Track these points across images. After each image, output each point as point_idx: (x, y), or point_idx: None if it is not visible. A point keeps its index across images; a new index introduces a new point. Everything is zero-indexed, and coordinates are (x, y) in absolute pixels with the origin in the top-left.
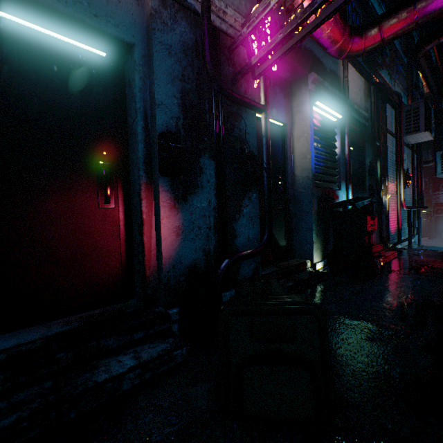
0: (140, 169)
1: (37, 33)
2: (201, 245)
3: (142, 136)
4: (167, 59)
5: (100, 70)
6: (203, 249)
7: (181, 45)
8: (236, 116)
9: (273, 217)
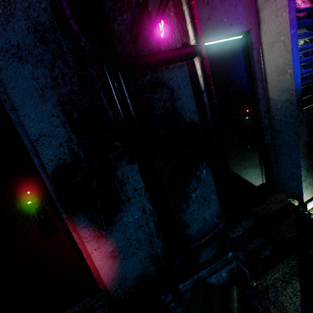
0: (57, 205)
1: None
2: (145, 254)
3: (43, 174)
4: (21, 69)
5: None
6: (149, 256)
7: (32, 33)
8: (153, 85)
9: (243, 160)
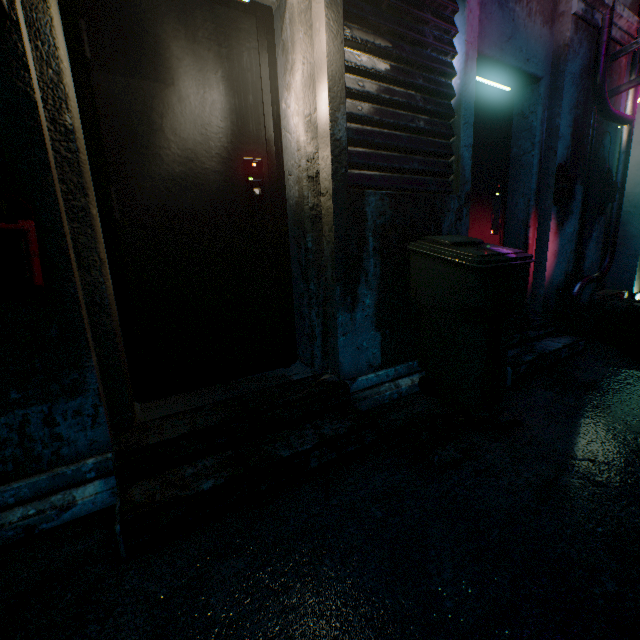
0: (531, 199)
1: (475, 84)
2: (564, 268)
3: (537, 169)
4: (570, 88)
5: (501, 105)
6: (565, 272)
7: (580, 69)
8: (603, 134)
9: None
